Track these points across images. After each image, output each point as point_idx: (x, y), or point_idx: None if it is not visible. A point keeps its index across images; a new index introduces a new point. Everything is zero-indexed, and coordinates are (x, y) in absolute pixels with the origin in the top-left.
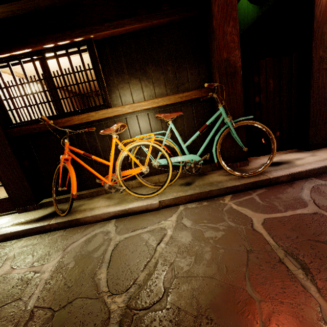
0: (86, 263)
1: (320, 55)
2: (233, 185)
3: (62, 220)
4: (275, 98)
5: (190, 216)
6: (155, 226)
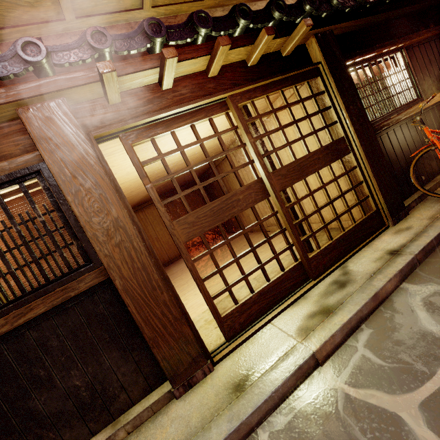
0: None
1: None
2: None
3: None
4: None
5: None
6: None
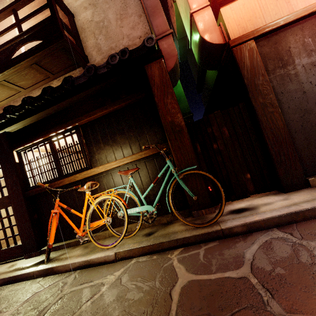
0: (28, 315)
1: (260, 102)
2: (183, 236)
3: (41, 268)
4: (234, 143)
5: (132, 271)
6: (99, 280)
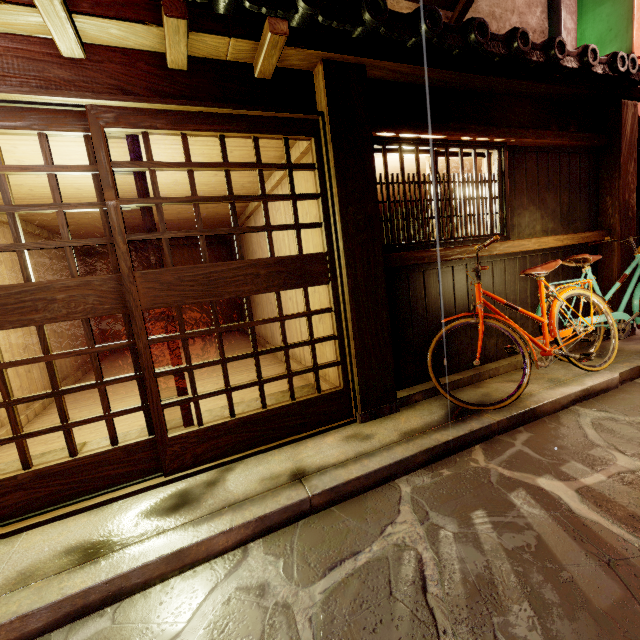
0: None
1: None
2: None
3: (512, 413)
4: None
5: None
6: None
